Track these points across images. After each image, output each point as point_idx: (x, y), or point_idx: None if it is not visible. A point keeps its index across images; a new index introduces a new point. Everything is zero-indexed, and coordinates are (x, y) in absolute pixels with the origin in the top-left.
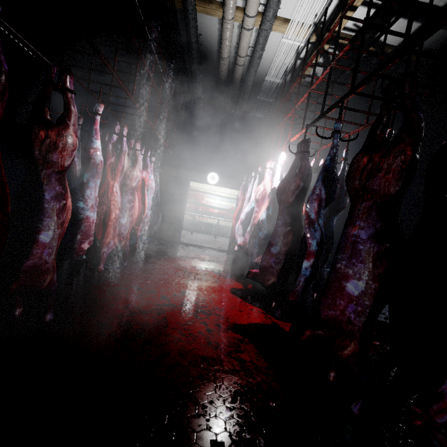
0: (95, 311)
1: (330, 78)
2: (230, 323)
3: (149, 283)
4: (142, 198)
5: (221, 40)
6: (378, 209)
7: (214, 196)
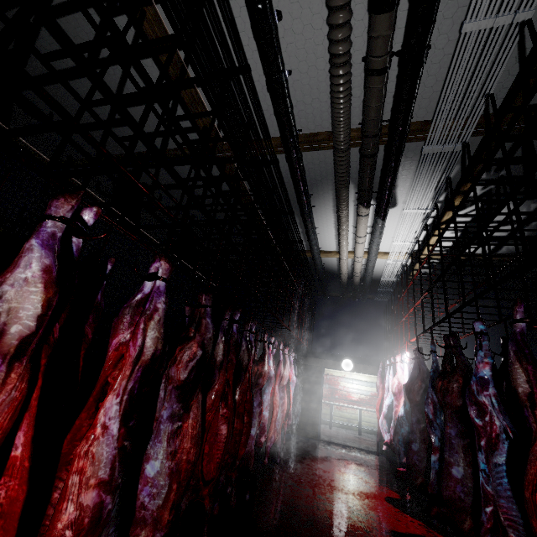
0: (270, 500)
1: (423, 306)
2: (387, 529)
3: (303, 481)
4: (287, 393)
5: (339, 266)
6: (455, 415)
7: (350, 380)
